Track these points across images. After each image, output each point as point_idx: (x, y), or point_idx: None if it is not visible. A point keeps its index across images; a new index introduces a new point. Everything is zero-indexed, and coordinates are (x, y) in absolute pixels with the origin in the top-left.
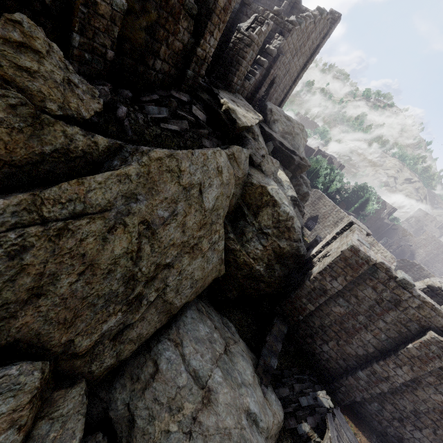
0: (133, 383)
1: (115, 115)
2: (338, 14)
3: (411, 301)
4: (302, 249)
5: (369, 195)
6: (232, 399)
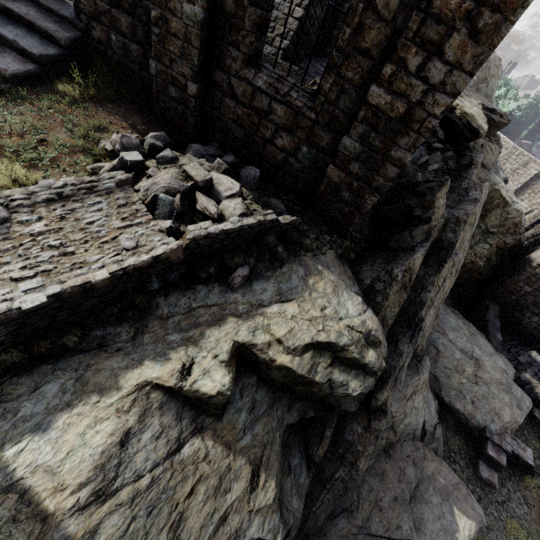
0: None
1: None
2: None
3: None
4: (523, 239)
5: None
6: (492, 363)
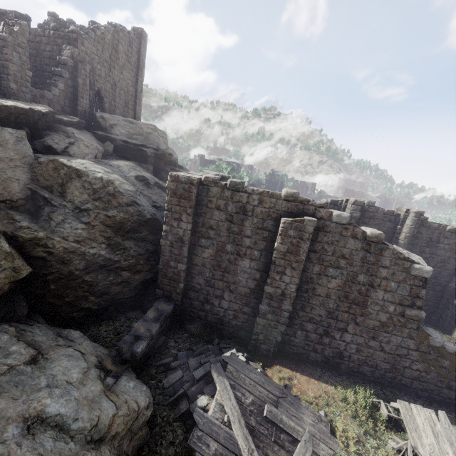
0: None
1: None
2: (140, 29)
3: (251, 200)
4: (145, 212)
5: (281, 178)
6: None
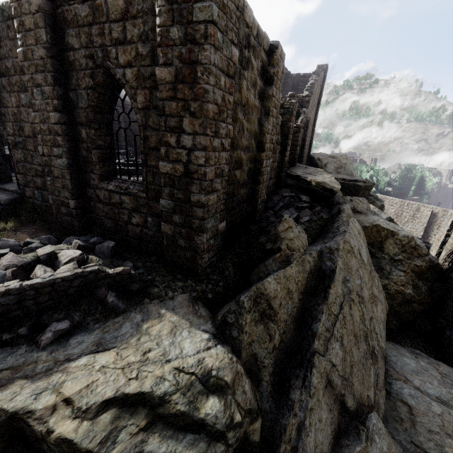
0: (400, 423)
1: None
2: (325, 66)
3: None
4: (434, 259)
5: (421, 173)
6: None
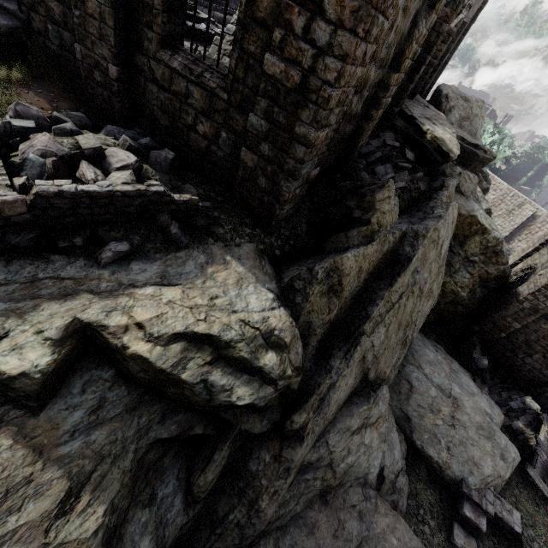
0: (398, 395)
1: None
2: None
3: None
4: (508, 271)
5: None
6: (473, 404)
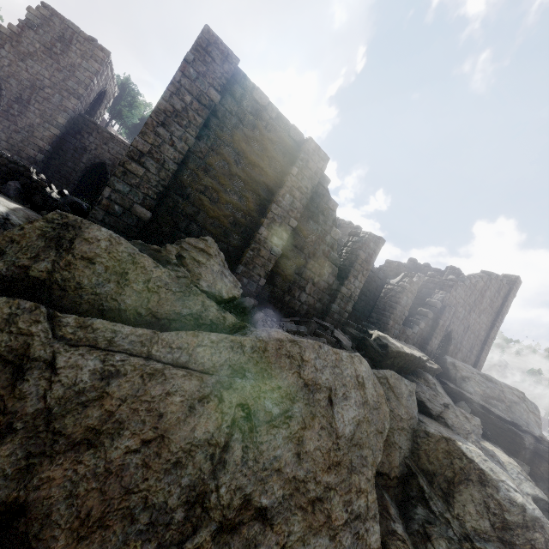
0: None
1: (253, 318)
2: (514, 276)
3: None
4: None
5: None
6: None
